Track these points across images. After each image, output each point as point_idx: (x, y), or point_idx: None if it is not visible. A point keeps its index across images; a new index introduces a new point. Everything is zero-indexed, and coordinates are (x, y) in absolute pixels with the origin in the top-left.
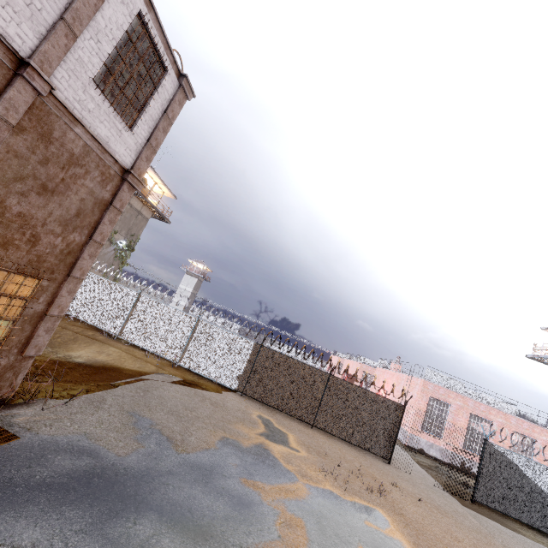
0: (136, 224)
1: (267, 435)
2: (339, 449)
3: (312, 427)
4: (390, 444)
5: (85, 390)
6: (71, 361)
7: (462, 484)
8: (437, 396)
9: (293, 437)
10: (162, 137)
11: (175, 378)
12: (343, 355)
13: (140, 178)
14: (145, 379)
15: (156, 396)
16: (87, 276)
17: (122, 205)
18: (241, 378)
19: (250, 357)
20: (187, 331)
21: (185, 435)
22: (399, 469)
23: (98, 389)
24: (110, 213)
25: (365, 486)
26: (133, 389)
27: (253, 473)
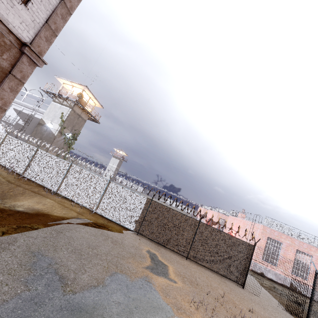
0: (78, 123)
1: (152, 268)
2: (206, 277)
3: (187, 259)
4: (244, 274)
5: (1, 233)
6: (13, 208)
7: (295, 302)
8: (273, 236)
9: (172, 269)
10: (61, 23)
11: (89, 222)
12: (207, 207)
13: (41, 56)
14: (63, 223)
15: (67, 236)
16: (38, 152)
17: (23, 76)
18: (137, 222)
19: (144, 208)
20: (101, 189)
21: (79, 273)
22: (250, 293)
23: (16, 231)
24: (10, 81)
25: (228, 314)
26: (48, 231)
27: (132, 312)
